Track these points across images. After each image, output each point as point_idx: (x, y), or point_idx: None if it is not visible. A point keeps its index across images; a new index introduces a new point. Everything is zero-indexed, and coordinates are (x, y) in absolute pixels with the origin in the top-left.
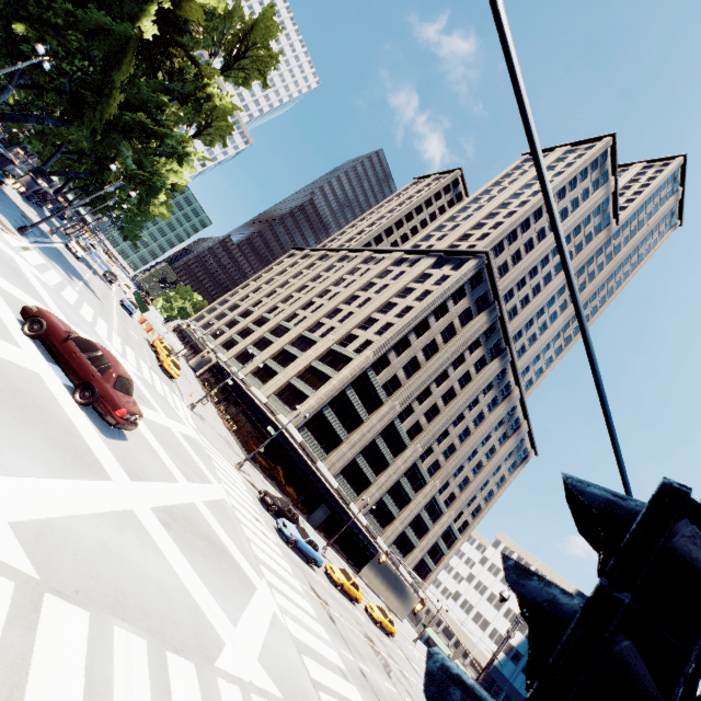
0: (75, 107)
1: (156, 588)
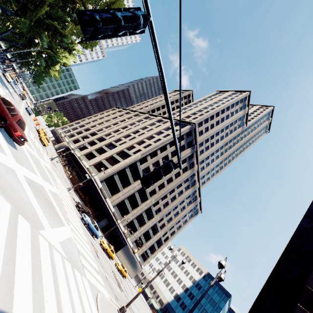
0: (23, 9)
1: (19, 196)
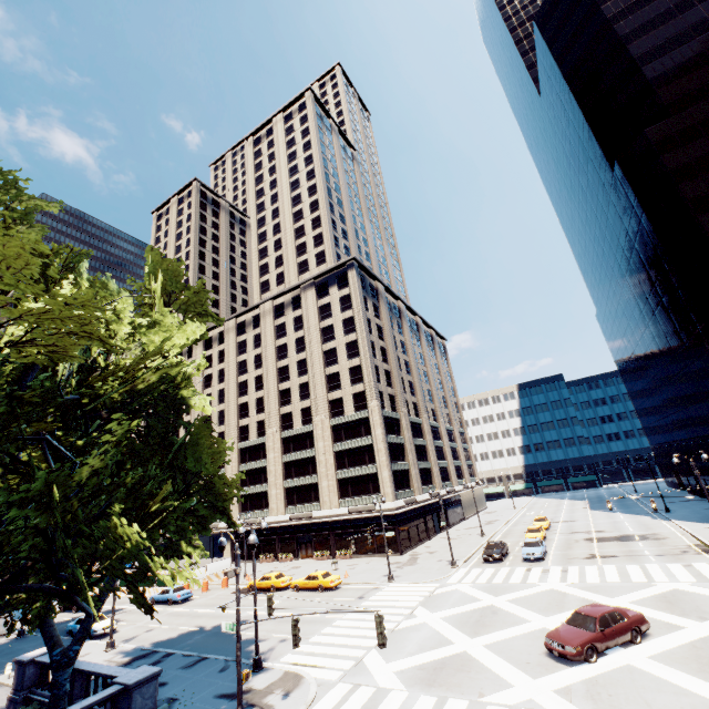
0: None
1: None
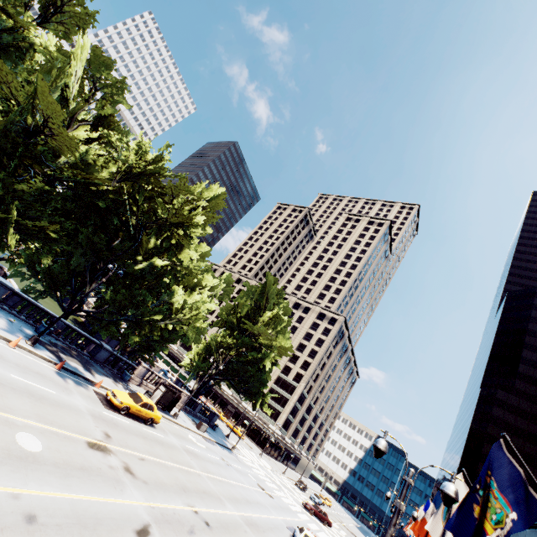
0: None
1: None
